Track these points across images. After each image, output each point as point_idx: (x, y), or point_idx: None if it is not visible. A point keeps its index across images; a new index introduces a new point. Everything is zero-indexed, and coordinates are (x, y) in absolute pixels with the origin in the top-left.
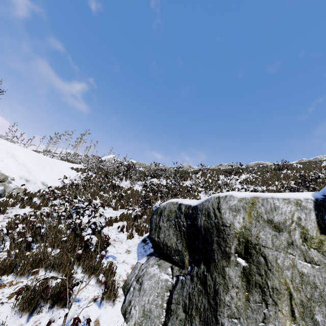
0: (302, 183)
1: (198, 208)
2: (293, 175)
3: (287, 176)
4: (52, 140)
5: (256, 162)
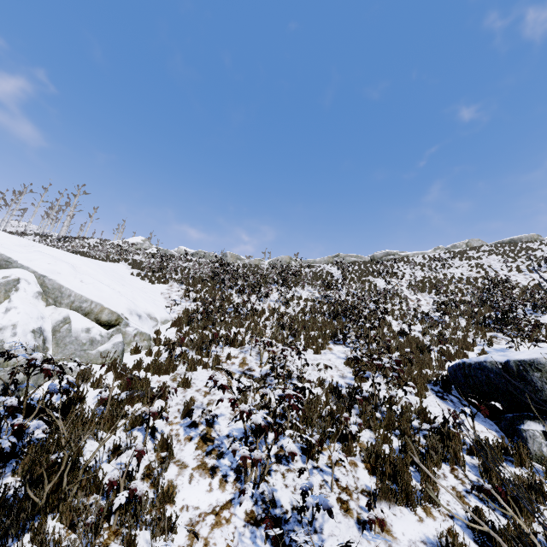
0: (484, 289)
1: None
2: (468, 277)
3: (460, 278)
4: (10, 206)
5: (386, 251)
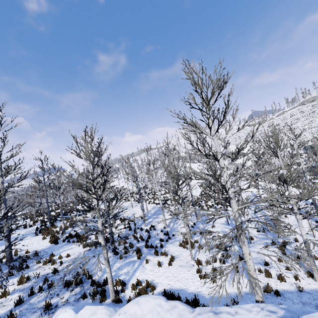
0: None
1: (311, 145)
2: None
3: None
4: None
5: None
